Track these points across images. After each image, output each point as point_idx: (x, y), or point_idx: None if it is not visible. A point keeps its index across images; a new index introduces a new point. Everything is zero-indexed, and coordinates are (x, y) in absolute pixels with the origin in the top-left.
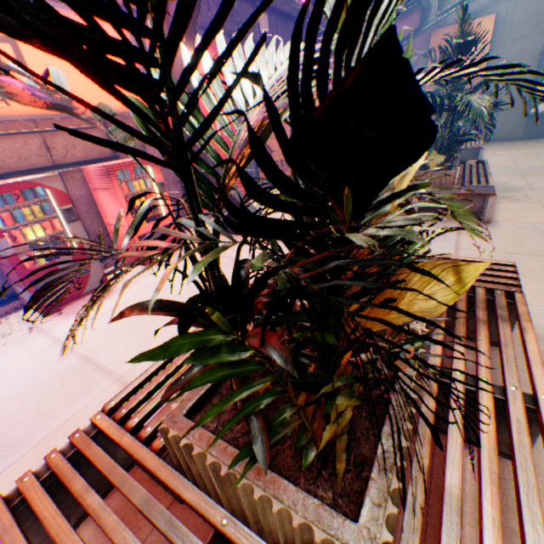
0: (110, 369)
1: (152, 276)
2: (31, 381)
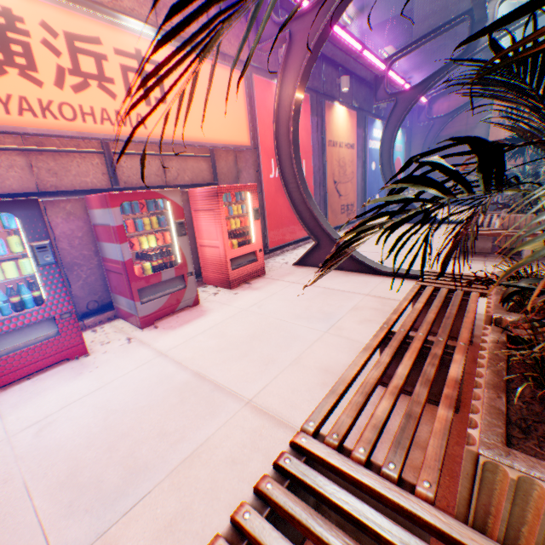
0: (231, 390)
1: (242, 299)
2: (144, 393)
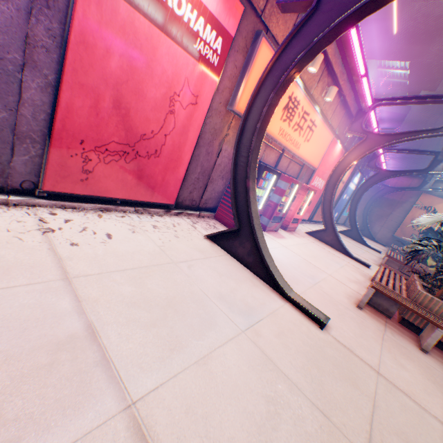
0: (321, 269)
1: (295, 239)
2: (292, 257)
